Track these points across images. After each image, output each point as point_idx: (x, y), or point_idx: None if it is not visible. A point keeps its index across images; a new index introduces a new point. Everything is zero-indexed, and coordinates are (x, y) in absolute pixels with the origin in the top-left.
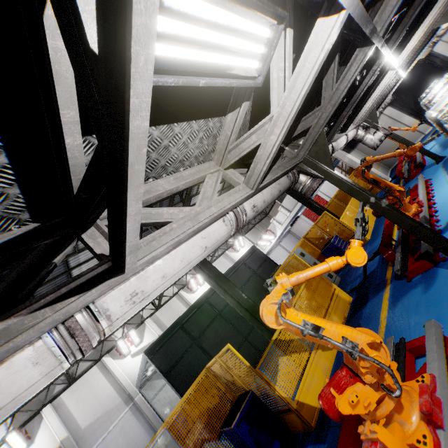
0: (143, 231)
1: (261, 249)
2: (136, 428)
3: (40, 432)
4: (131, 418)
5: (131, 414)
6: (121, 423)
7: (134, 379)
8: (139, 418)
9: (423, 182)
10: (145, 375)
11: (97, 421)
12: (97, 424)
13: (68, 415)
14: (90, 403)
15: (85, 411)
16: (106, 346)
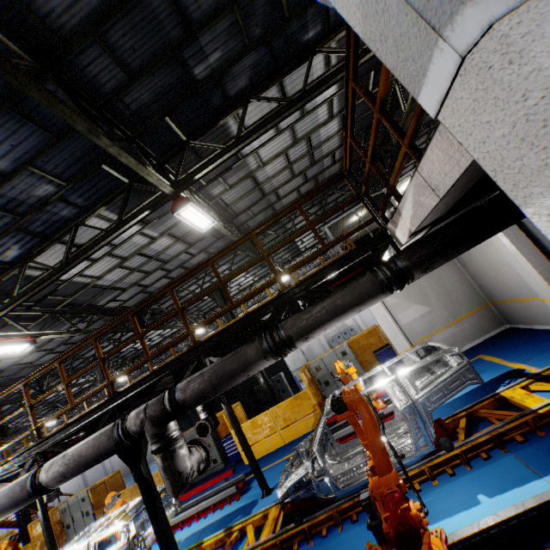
0: None
1: None
2: None
3: None
4: None
5: None
6: None
7: None
8: None
9: (211, 502)
10: None
11: None
12: None
13: None
14: None
15: None
16: None
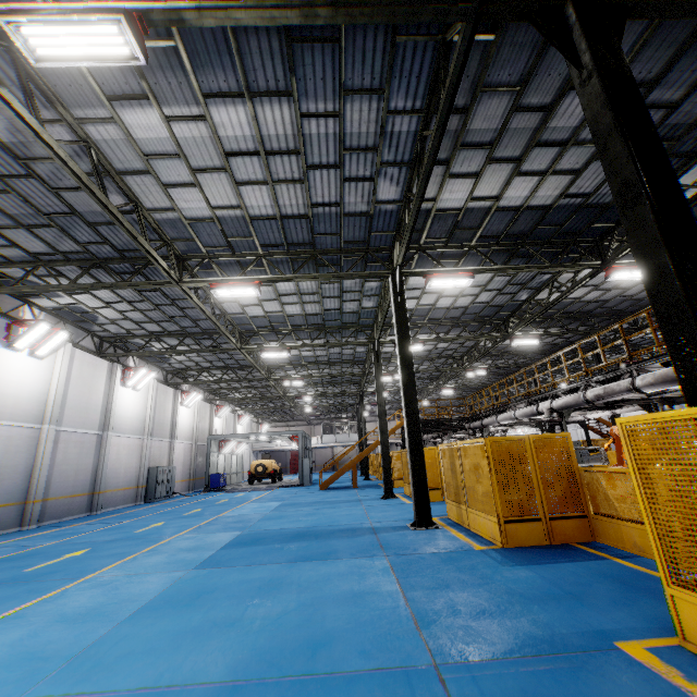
0: None
1: None
2: None
3: None
4: None
5: None
6: None
7: None
8: None
9: None
10: None
11: None
12: None
13: None
14: None
15: None
16: None
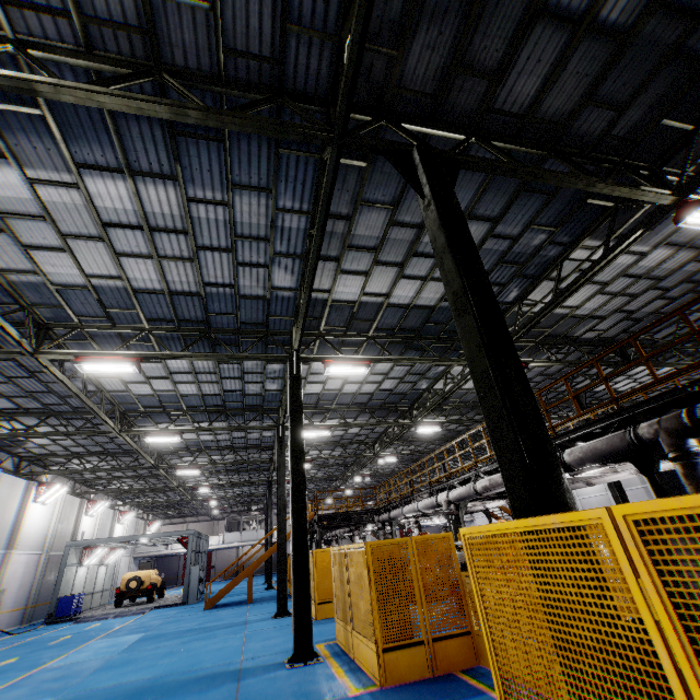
0: None
1: None
2: None
3: None
4: None
5: None
6: None
7: None
8: None
9: None
10: None
11: None
12: None
13: None
14: None
15: None
16: None
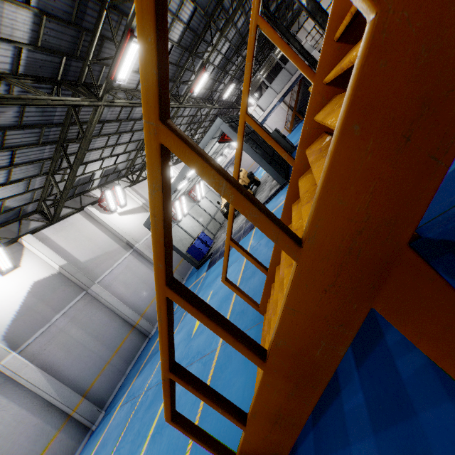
0: (189, 27)
1: (227, 153)
2: (143, 269)
3: (25, 260)
4: (135, 261)
5: (134, 258)
6: (125, 263)
7: (127, 232)
8: (143, 262)
9: None
10: (178, 186)
11: (98, 258)
12: (99, 261)
13: (59, 249)
14: (84, 243)
15: (80, 249)
16: (85, 200)
